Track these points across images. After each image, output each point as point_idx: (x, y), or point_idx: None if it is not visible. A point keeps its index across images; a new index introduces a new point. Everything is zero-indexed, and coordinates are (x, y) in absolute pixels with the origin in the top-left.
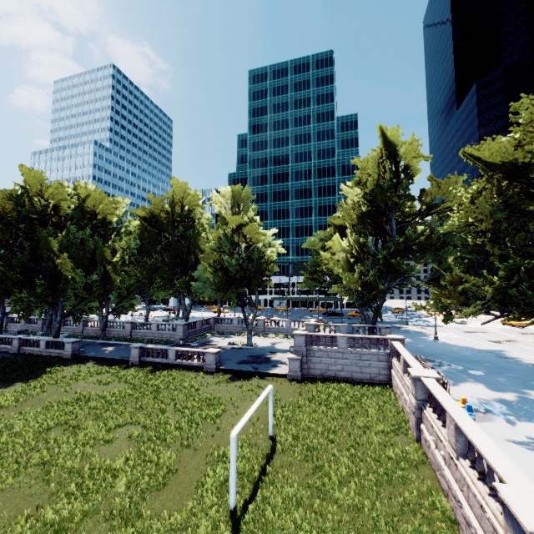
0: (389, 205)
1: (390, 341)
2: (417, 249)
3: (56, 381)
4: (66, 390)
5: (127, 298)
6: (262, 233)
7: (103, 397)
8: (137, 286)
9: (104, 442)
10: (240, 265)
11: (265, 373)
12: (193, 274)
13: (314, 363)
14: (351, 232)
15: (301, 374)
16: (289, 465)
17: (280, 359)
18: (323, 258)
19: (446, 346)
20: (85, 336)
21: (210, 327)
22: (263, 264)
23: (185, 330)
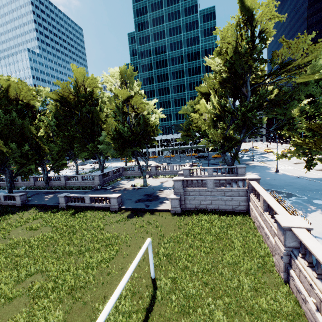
0: (245, 70)
1: (248, 181)
2: (268, 105)
3: (1, 229)
4: (4, 237)
5: (59, 160)
6: (145, 103)
7: (28, 243)
8: (63, 151)
9: (7, 299)
10: (132, 130)
11: (154, 209)
12: (99, 139)
13: (190, 200)
14: (214, 96)
15: (180, 209)
16: (166, 319)
17: (166, 195)
18: (193, 119)
19: (286, 177)
20: (36, 188)
21: (120, 174)
22: (148, 127)
23: (101, 179)
